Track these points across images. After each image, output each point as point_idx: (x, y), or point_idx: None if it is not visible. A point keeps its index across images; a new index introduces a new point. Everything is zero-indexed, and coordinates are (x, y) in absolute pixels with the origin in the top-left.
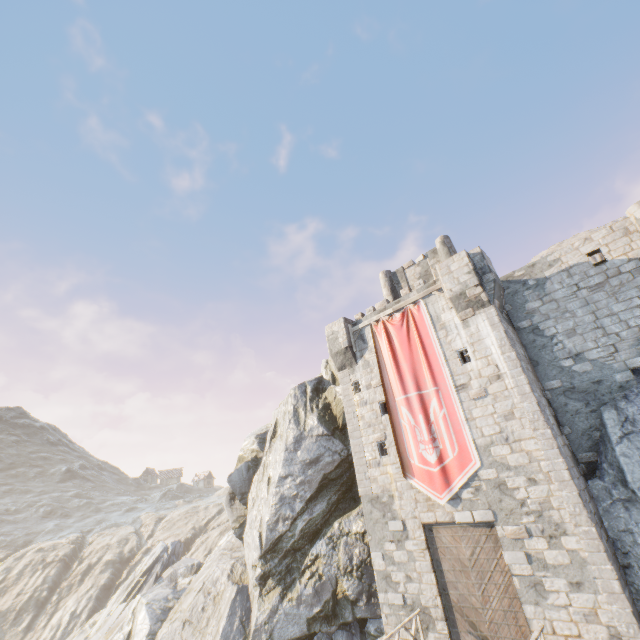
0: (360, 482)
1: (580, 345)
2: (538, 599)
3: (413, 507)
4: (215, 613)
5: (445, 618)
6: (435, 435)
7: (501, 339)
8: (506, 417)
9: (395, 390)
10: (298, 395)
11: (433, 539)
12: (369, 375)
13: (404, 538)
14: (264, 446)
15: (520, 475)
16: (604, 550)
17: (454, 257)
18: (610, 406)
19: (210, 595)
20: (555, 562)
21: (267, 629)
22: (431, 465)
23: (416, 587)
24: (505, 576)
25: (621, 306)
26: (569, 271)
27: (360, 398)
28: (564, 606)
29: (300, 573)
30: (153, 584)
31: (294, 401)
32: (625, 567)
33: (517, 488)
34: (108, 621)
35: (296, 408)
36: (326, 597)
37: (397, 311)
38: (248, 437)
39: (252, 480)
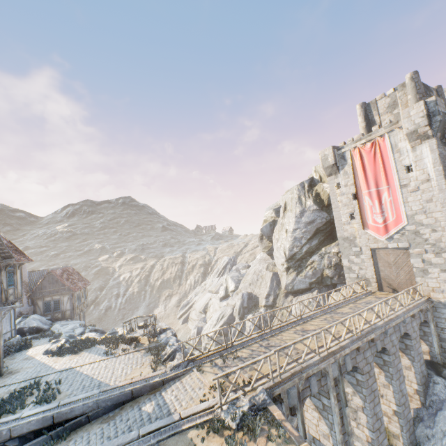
0: (338, 231)
1: None
2: (423, 275)
3: (366, 242)
4: (263, 281)
5: (376, 282)
6: (383, 210)
7: (435, 159)
8: (427, 201)
9: (362, 188)
10: (300, 189)
11: (375, 254)
12: (346, 179)
13: (360, 254)
14: (278, 215)
15: (428, 228)
16: None
17: (414, 105)
18: None
19: (259, 275)
20: (436, 262)
21: (291, 285)
22: (379, 224)
23: (364, 272)
24: (409, 268)
25: None
26: None
27: (340, 192)
28: (435, 278)
29: (305, 267)
30: (229, 272)
31: (297, 192)
32: None
33: (424, 234)
34: (213, 283)
35: (299, 196)
36: (318, 276)
37: (368, 141)
38: (268, 210)
39: (273, 231)
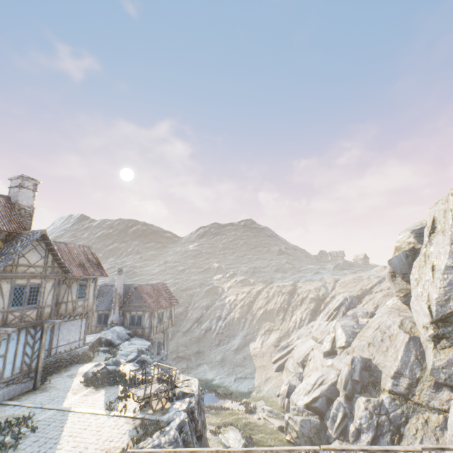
0: None
1: None
2: None
3: None
4: (391, 346)
5: None
6: None
7: None
8: None
9: None
10: None
11: None
12: None
13: None
14: (420, 239)
15: None
16: None
17: None
18: None
19: (385, 334)
20: None
21: (444, 372)
22: None
23: None
24: None
25: None
26: None
27: None
28: None
29: None
30: (341, 316)
31: None
32: None
33: None
34: (320, 328)
35: None
36: None
37: None
38: (402, 232)
39: (411, 265)
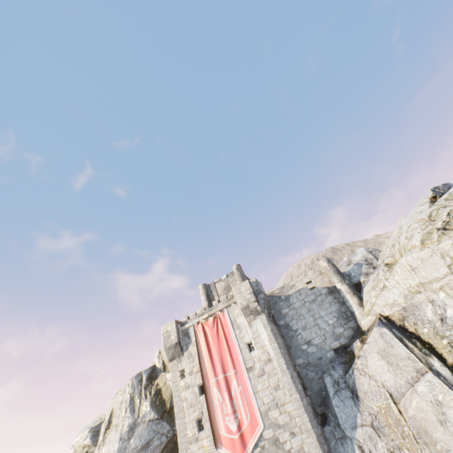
0: None
1: (309, 335)
2: None
3: None
4: None
5: None
6: (235, 407)
7: (269, 335)
8: (276, 388)
9: (209, 374)
10: (135, 384)
11: None
12: (192, 363)
13: None
14: (97, 439)
15: (286, 431)
16: None
17: (242, 283)
18: (327, 373)
19: None
20: None
21: None
22: (233, 433)
23: None
24: None
25: (324, 312)
26: (300, 291)
27: (185, 383)
28: None
29: None
30: None
31: (131, 390)
32: None
33: (285, 441)
34: None
35: (132, 396)
36: None
37: (211, 315)
38: (81, 432)
39: None
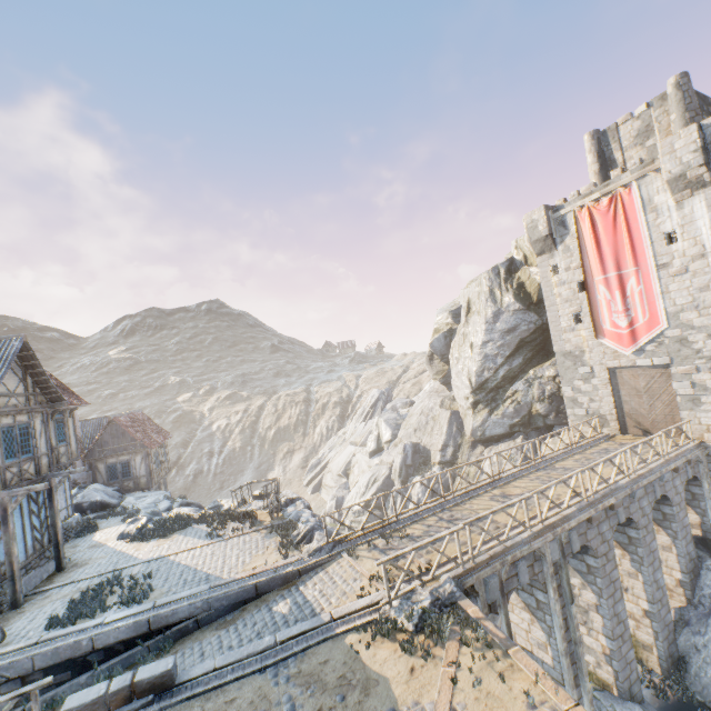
0: (555, 343)
1: None
2: (693, 408)
3: (601, 358)
4: (436, 425)
5: (617, 420)
6: (629, 307)
7: None
8: (701, 290)
9: (594, 272)
10: (492, 278)
11: (615, 377)
12: (568, 259)
13: (590, 377)
14: (457, 320)
15: (701, 333)
16: None
17: (681, 133)
18: None
19: (429, 416)
20: None
21: (481, 430)
22: (621, 329)
23: (597, 405)
24: (670, 396)
25: None
26: None
27: (558, 279)
28: None
29: (502, 401)
30: (381, 412)
31: (488, 283)
32: None
33: (696, 342)
34: (357, 431)
35: (491, 289)
36: (523, 414)
37: (604, 195)
38: (440, 314)
39: (449, 346)
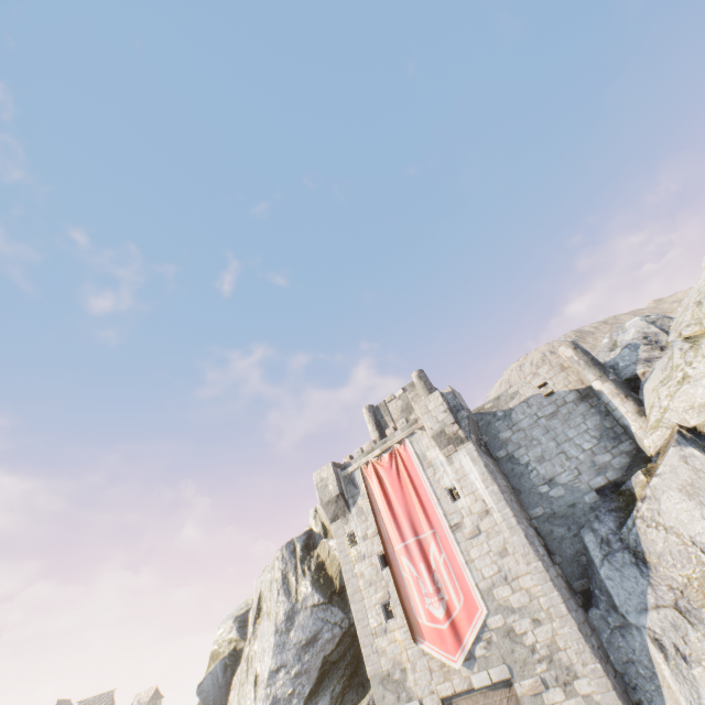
0: (367, 658)
1: (551, 470)
2: None
3: (428, 679)
4: None
5: None
6: (439, 584)
7: (483, 473)
8: (501, 554)
9: (393, 538)
10: (286, 556)
11: None
12: (364, 524)
13: None
14: (245, 631)
15: (525, 617)
16: (612, 687)
17: (430, 397)
18: (587, 528)
19: None
20: None
21: None
22: (440, 621)
23: None
24: None
25: (574, 432)
26: (528, 402)
27: (357, 552)
28: None
29: None
30: None
31: (282, 565)
32: (637, 704)
33: (525, 632)
34: None
35: (285, 574)
36: None
37: (385, 451)
38: (223, 622)
39: (230, 685)
